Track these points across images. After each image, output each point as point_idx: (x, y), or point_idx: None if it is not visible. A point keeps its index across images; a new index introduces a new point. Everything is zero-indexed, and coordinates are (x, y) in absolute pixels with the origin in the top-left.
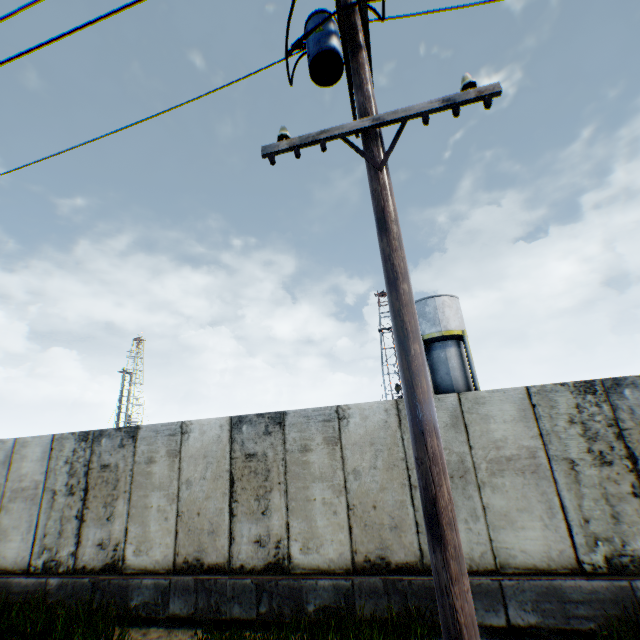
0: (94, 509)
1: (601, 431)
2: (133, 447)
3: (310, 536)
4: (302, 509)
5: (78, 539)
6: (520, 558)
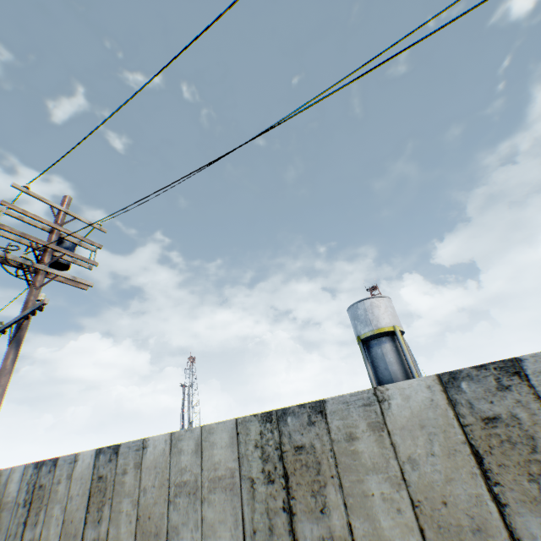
0: (32, 516)
1: (272, 453)
2: (55, 471)
3: (117, 540)
4: (116, 518)
5: (22, 538)
6: None
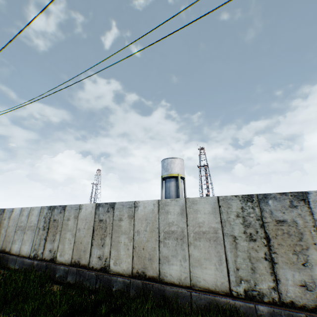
0: None
1: (48, 220)
2: None
3: None
4: None
5: None
6: (23, 252)
